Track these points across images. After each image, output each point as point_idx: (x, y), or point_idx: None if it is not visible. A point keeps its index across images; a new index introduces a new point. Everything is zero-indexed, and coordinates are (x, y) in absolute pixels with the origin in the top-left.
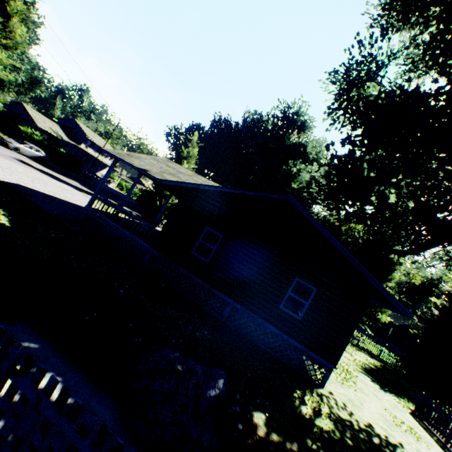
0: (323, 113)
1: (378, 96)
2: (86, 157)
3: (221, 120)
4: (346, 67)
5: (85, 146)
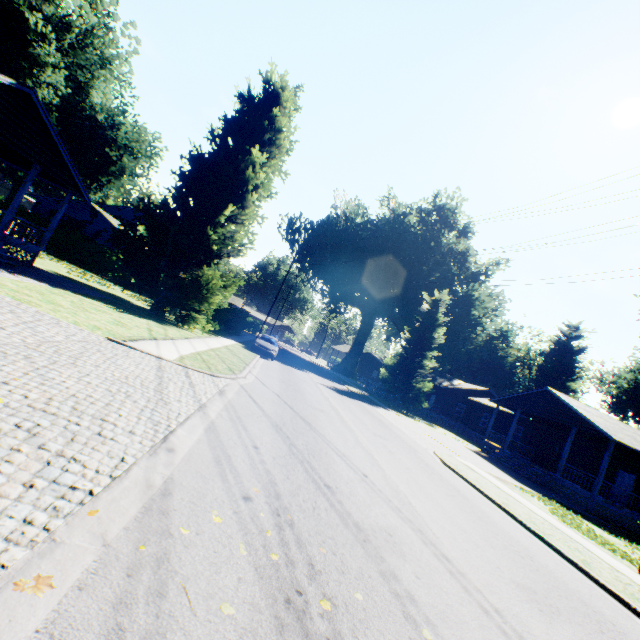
0: None
1: None
2: None
3: (385, 226)
4: None
5: None
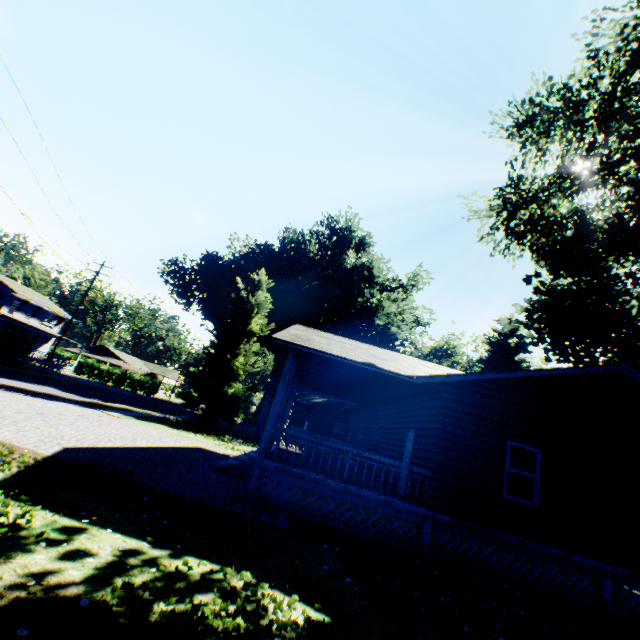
0: (486, 235)
1: (616, 218)
2: (10, 328)
3: (257, 245)
4: (548, 184)
5: (8, 310)
